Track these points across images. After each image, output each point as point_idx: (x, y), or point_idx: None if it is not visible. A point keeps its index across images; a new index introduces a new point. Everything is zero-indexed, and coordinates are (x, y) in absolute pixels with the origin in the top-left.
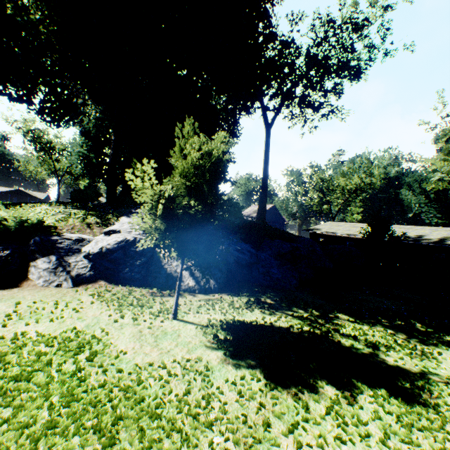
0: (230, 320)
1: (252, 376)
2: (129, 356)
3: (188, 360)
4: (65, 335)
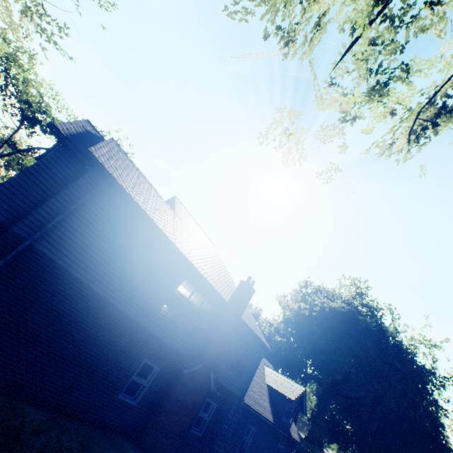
0: None
1: None
2: None
3: None
4: None
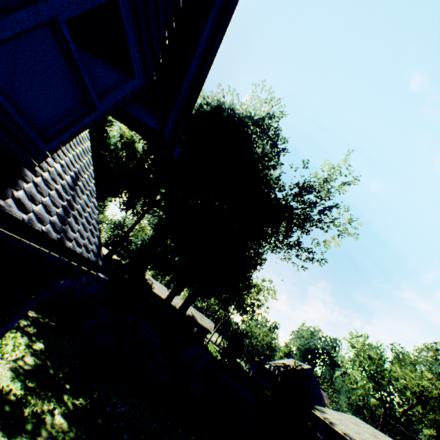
0: None
1: None
2: None
3: None
4: None
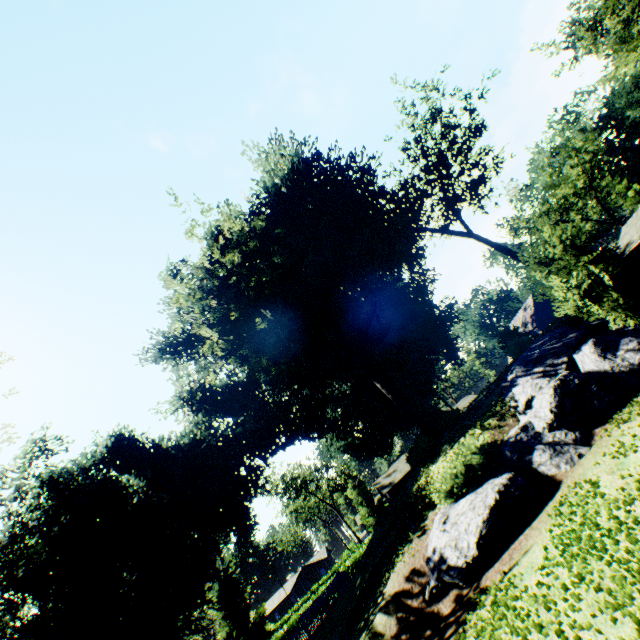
0: None
1: None
2: None
3: None
4: None
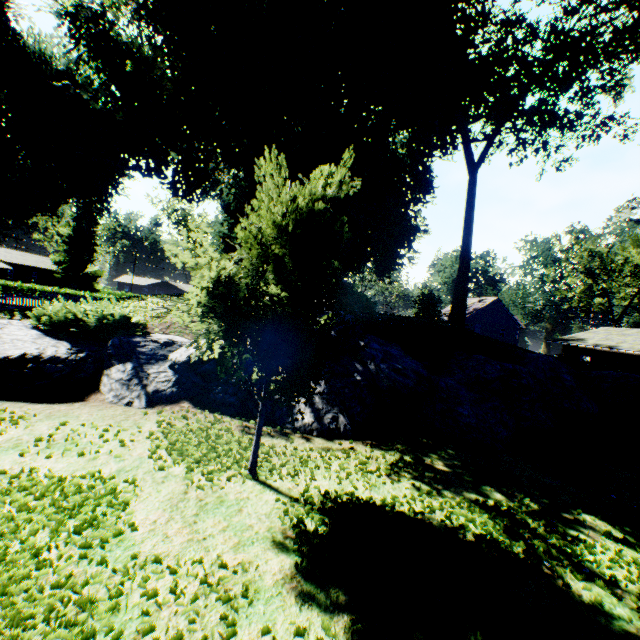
0: (342, 494)
1: (324, 633)
2: (137, 536)
3: (223, 565)
4: (78, 481)
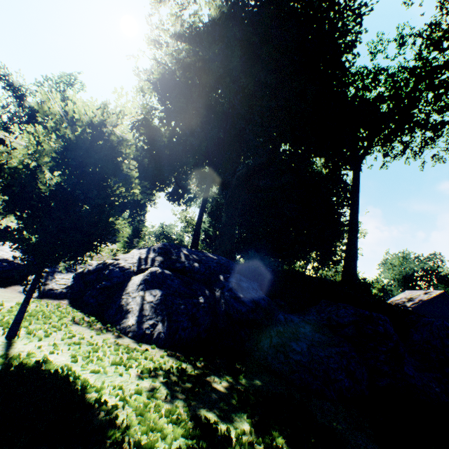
0: (53, 364)
1: None
2: None
3: None
4: None
